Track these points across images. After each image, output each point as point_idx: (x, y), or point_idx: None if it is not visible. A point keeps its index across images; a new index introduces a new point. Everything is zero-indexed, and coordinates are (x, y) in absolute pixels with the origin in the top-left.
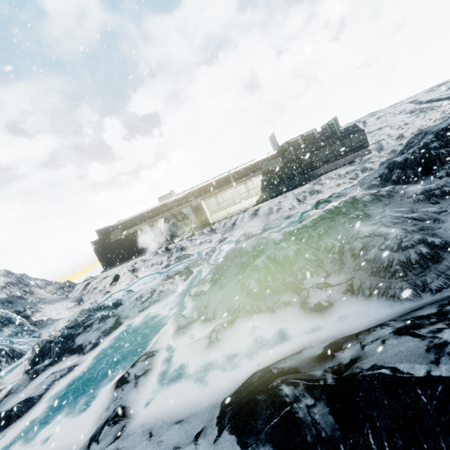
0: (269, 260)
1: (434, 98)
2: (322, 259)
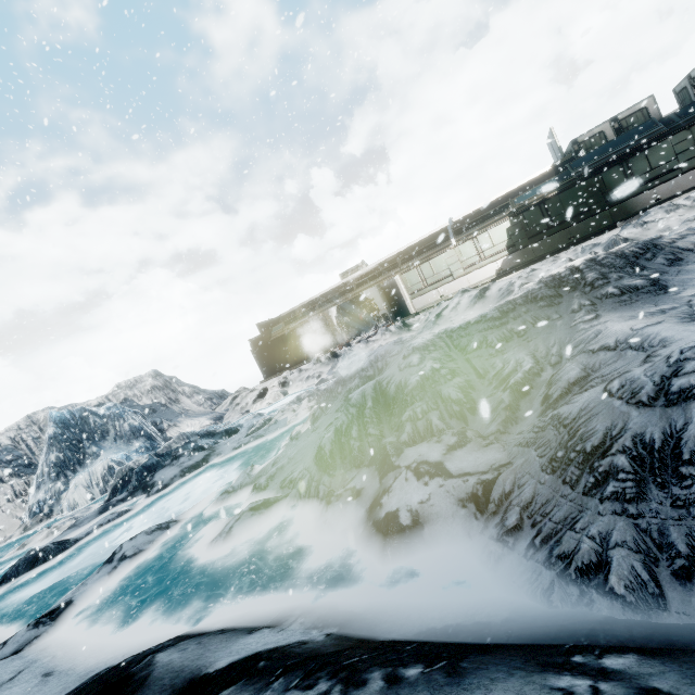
0: (376, 390)
1: None
2: (476, 401)
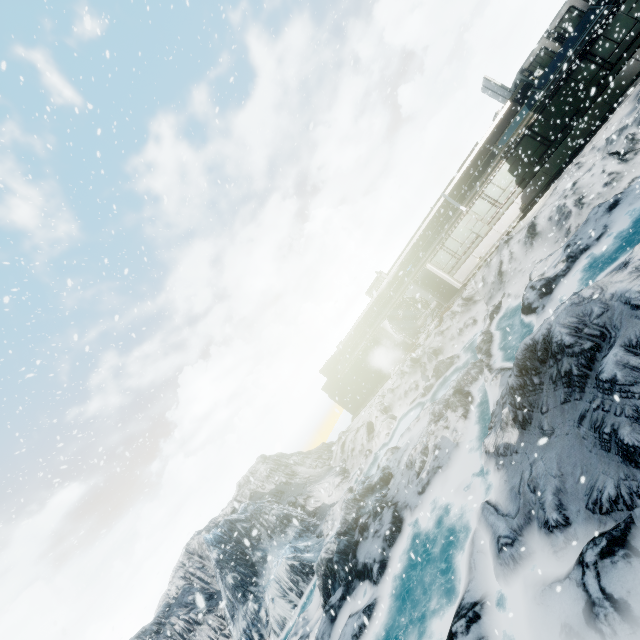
0: None
1: None
2: None
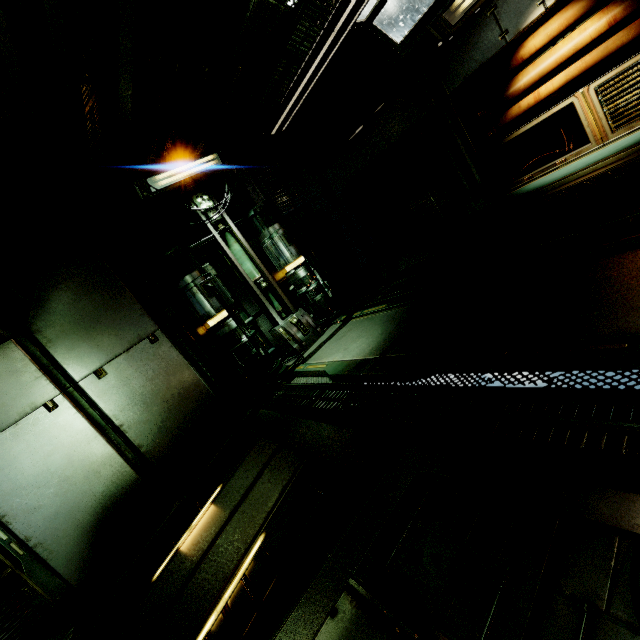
0: None
1: None
2: None
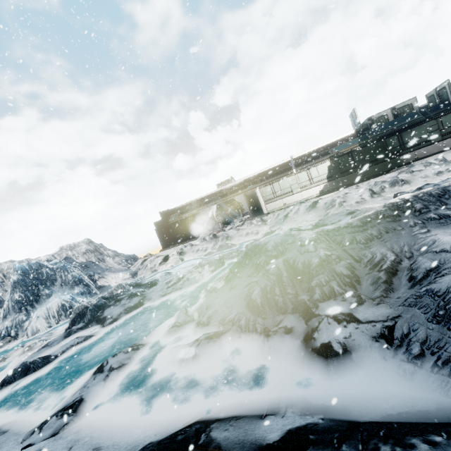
0: (286, 265)
1: None
2: (359, 276)
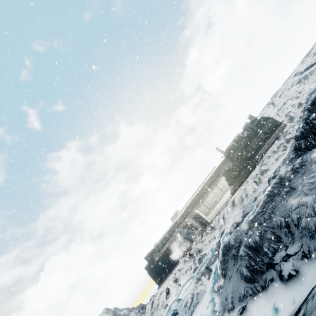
0: (247, 248)
1: (308, 66)
2: (279, 235)
